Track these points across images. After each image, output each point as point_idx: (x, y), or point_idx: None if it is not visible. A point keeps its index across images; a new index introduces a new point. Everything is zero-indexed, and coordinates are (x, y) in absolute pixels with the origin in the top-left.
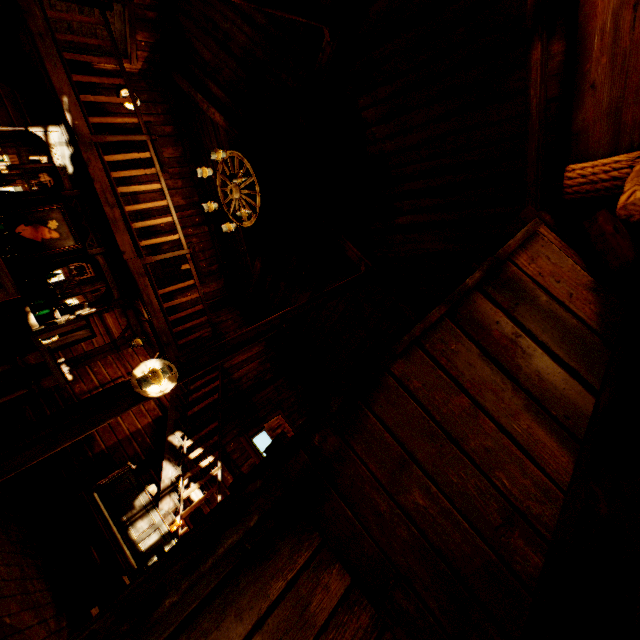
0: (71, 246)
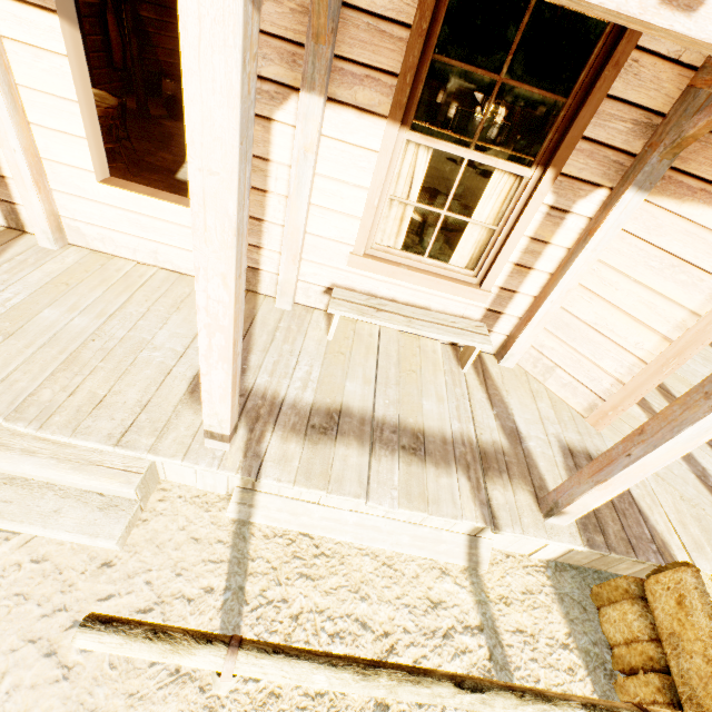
0: None
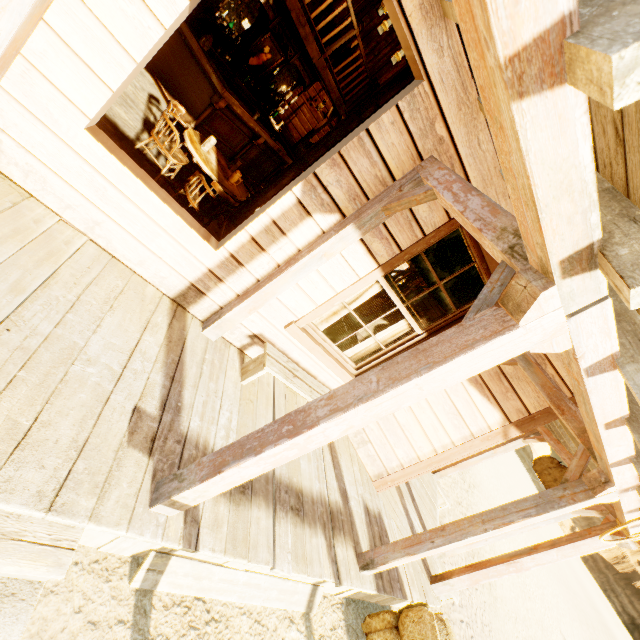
0: (279, 61)
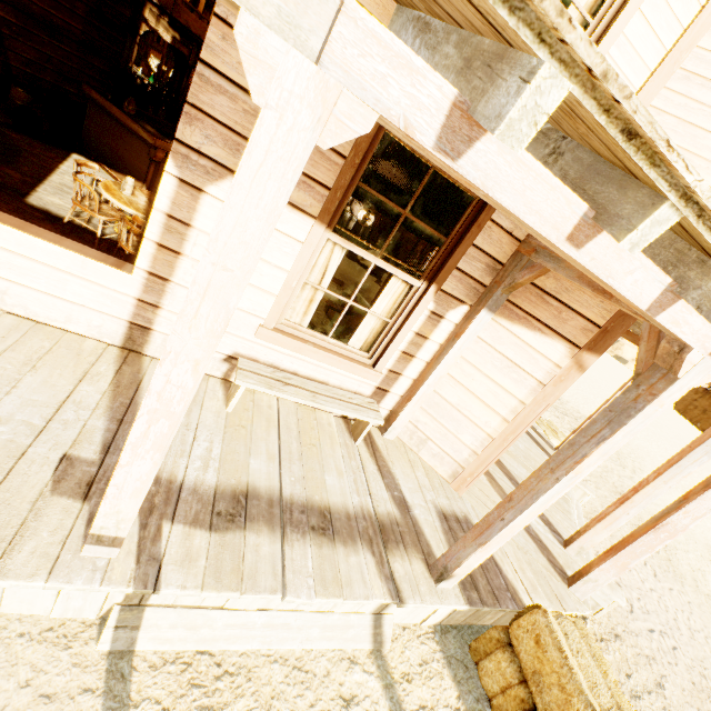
0: None
